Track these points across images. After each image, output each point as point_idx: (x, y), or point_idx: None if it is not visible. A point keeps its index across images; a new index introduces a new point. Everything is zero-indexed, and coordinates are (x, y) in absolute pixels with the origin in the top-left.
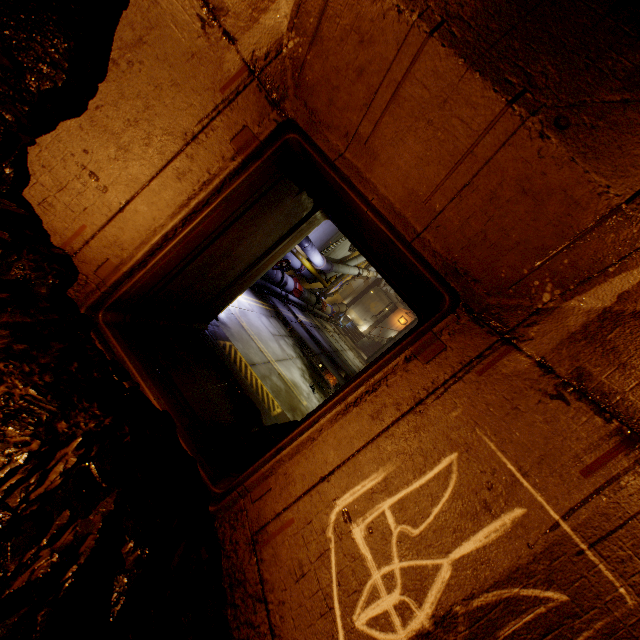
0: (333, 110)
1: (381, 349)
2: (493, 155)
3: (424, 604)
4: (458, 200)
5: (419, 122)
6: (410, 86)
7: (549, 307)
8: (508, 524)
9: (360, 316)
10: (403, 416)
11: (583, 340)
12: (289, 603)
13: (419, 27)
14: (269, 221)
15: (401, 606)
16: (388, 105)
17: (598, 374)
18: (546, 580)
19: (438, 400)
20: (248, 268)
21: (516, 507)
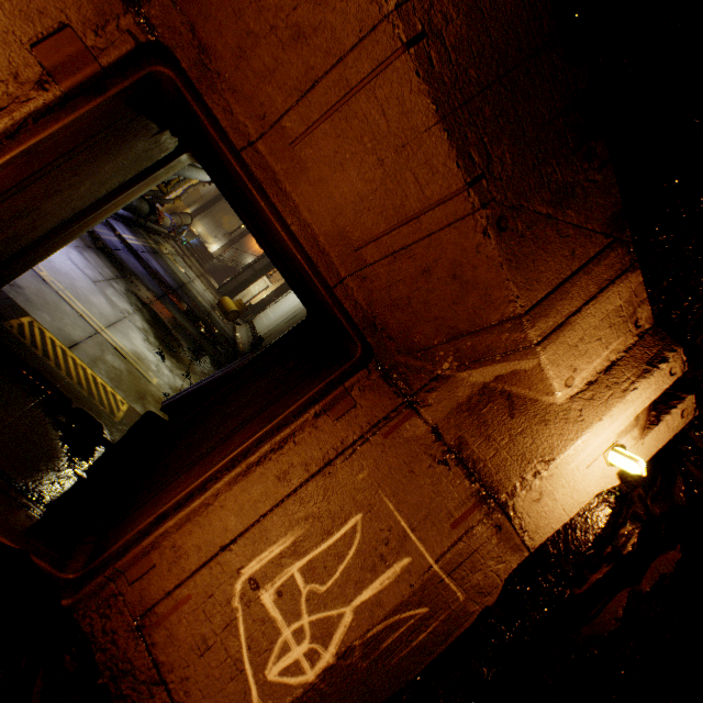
0: (245, 67)
1: (236, 278)
2: (438, 231)
3: (330, 646)
4: (392, 260)
5: (368, 154)
6: (366, 102)
7: (446, 375)
8: (398, 571)
9: (210, 232)
10: (312, 478)
11: (467, 411)
12: (194, 677)
13: (395, 26)
14: (105, 168)
15: (310, 652)
16: (332, 110)
17: (472, 444)
18: (418, 603)
19: (347, 461)
20: (62, 224)
21: (405, 557)
